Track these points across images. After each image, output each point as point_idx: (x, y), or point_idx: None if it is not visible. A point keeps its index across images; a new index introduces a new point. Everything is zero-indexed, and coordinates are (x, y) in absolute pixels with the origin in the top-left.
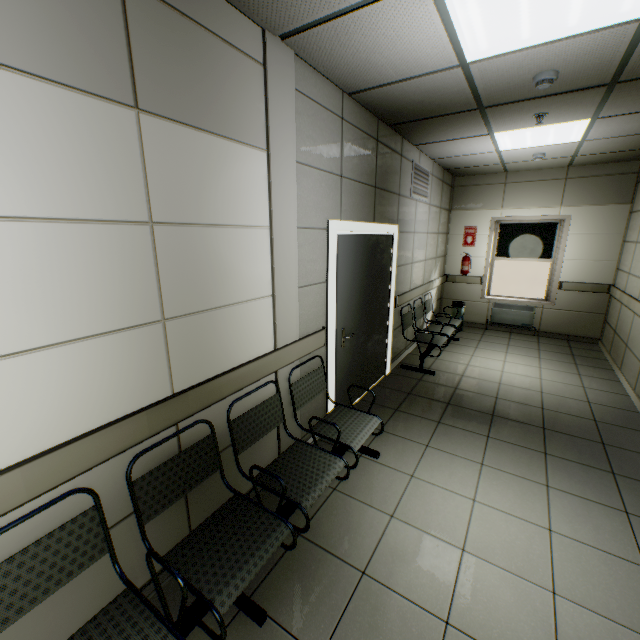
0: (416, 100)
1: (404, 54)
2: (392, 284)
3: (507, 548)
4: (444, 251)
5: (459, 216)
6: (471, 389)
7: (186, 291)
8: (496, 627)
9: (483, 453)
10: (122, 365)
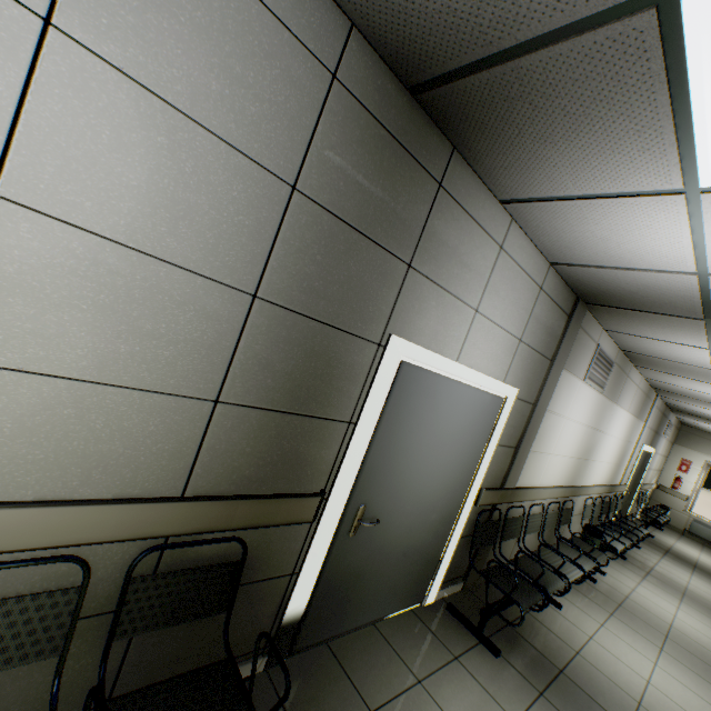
0: (692, 412)
1: (699, 410)
2: (642, 476)
3: (705, 590)
4: (661, 467)
5: (679, 449)
6: (679, 553)
7: (621, 458)
8: (702, 596)
9: (691, 571)
10: (611, 472)
